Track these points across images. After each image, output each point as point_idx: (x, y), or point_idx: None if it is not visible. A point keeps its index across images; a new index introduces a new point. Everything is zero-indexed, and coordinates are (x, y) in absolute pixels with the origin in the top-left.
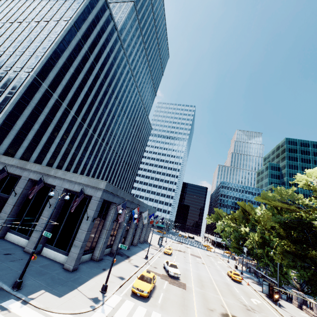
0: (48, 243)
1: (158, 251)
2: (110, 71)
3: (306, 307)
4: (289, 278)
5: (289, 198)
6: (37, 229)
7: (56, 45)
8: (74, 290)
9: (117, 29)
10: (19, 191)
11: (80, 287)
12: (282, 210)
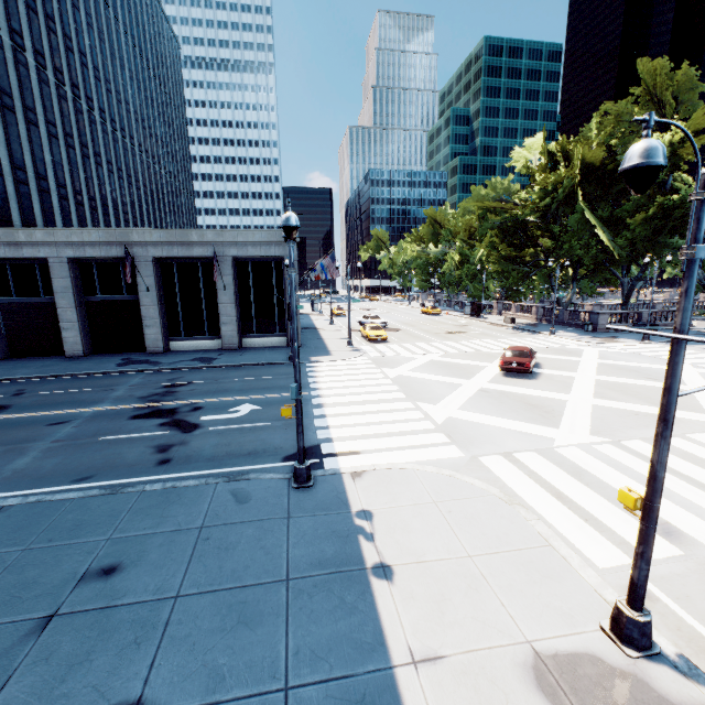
0: (246, 334)
1: (328, 317)
2: None
3: (505, 311)
4: (489, 292)
5: (504, 193)
6: (226, 321)
7: None
8: (331, 352)
9: None
10: (150, 282)
11: (330, 350)
12: (495, 212)
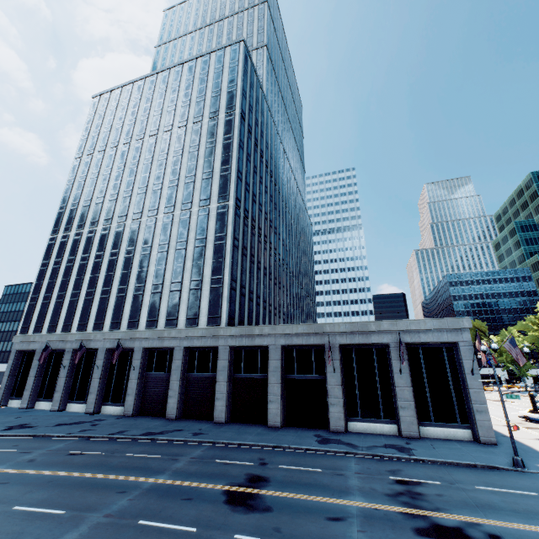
0: (422, 421)
1: None
2: (272, 160)
3: None
4: None
5: None
6: (403, 405)
7: (237, 151)
8: None
9: (264, 96)
10: (336, 364)
11: None
12: None
